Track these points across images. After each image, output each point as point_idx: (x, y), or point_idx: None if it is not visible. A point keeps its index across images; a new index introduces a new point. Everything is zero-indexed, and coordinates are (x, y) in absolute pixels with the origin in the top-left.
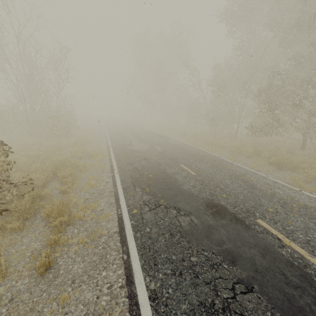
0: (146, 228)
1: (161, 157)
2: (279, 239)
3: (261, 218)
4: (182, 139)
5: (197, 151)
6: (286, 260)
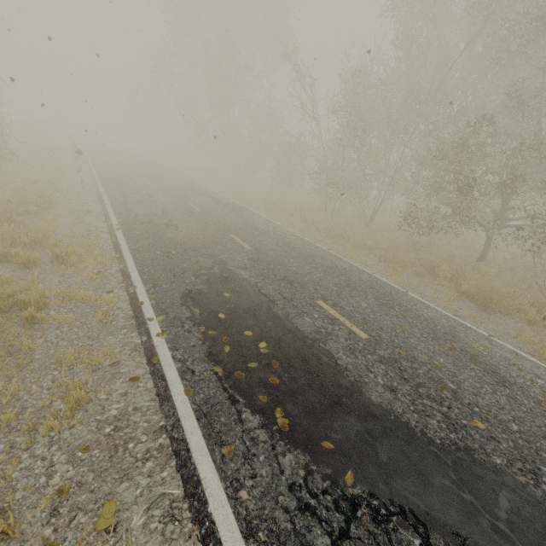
0: None
1: (262, 272)
2: None
3: None
4: (277, 220)
5: (326, 257)
6: None
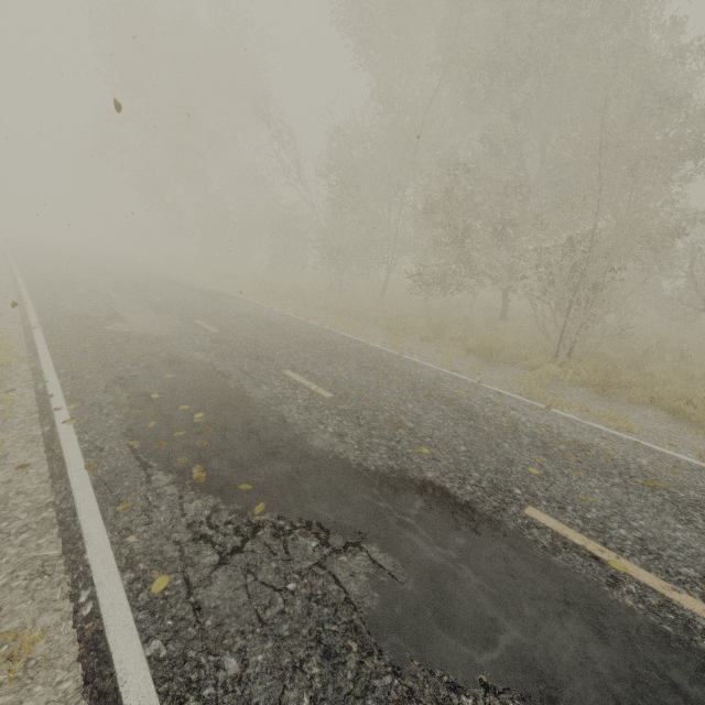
0: (224, 661)
1: (223, 352)
2: (597, 557)
3: (531, 503)
4: (267, 303)
5: (315, 332)
6: (648, 627)
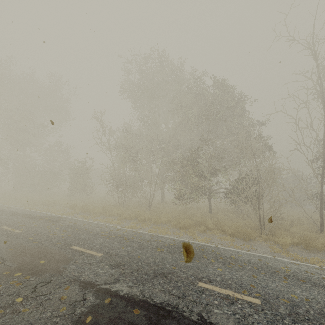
0: None
1: (135, 277)
2: None
3: None
4: (93, 220)
5: (155, 239)
6: None
